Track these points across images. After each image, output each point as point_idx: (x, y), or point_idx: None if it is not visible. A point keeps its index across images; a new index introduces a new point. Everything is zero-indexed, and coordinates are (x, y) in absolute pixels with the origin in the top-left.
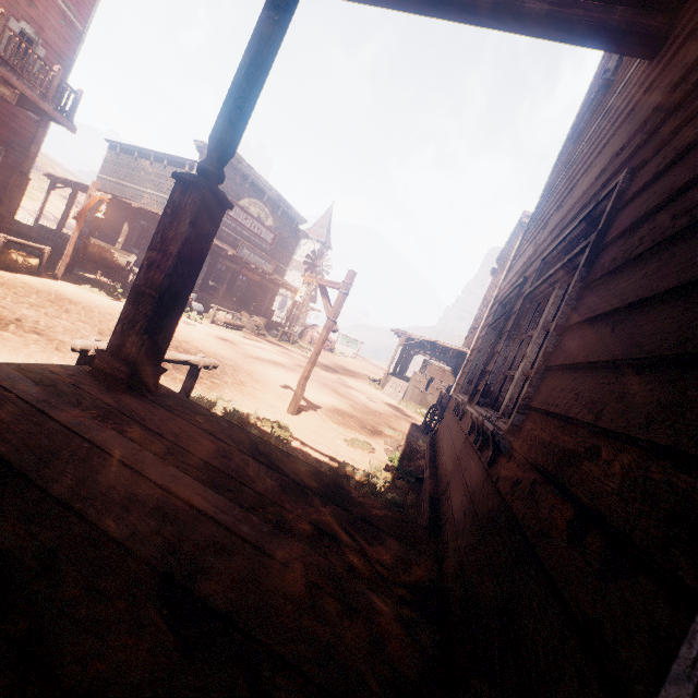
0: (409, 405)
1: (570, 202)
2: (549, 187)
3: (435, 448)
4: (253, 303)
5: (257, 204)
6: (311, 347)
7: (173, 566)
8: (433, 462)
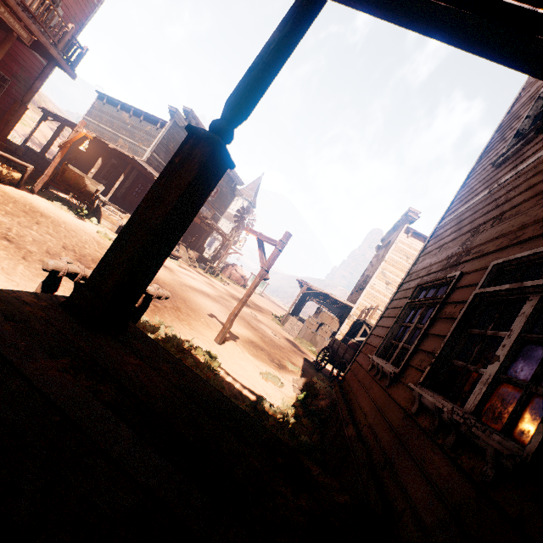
0: (302, 342)
1: (524, 218)
2: (463, 197)
3: (347, 400)
4: (190, 239)
5: None
6: (229, 281)
7: None
8: (352, 419)
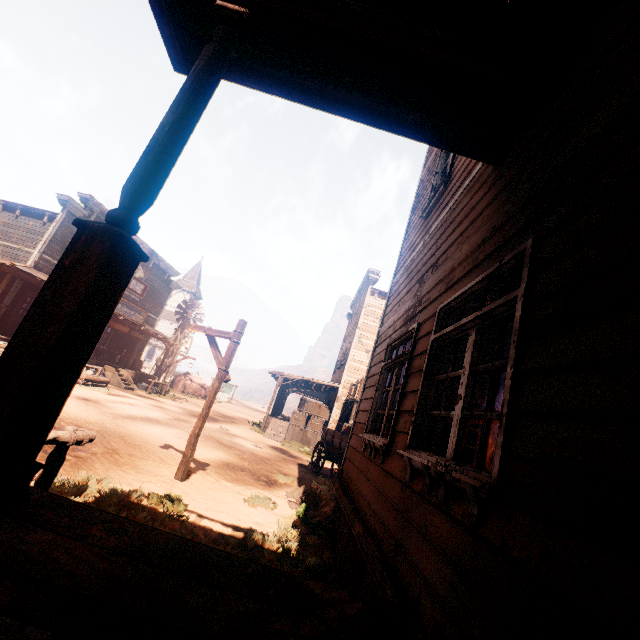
0: (292, 444)
1: (452, 262)
2: (406, 250)
3: (349, 494)
4: (119, 355)
5: None
6: (184, 396)
7: None
8: (358, 513)
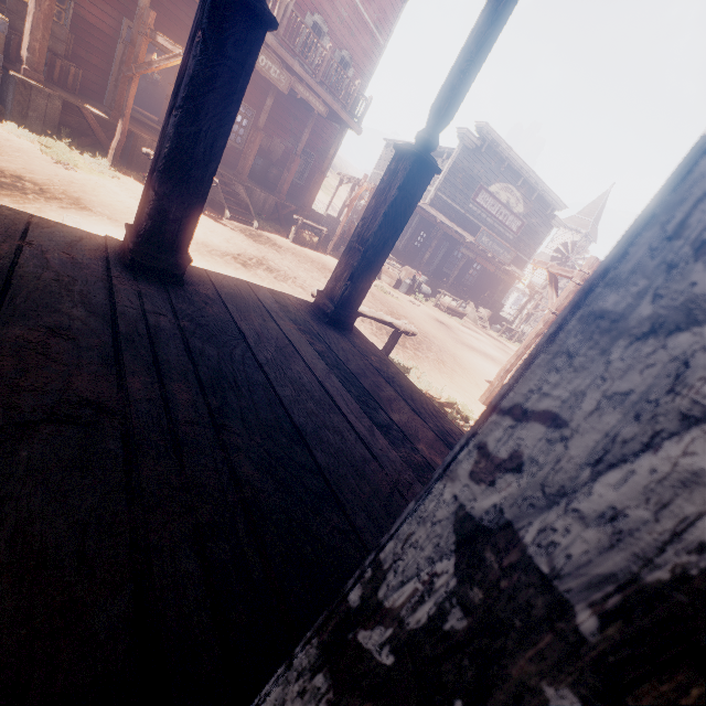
0: None
1: None
2: None
3: None
4: (482, 294)
5: (509, 189)
6: None
7: (302, 423)
8: None
